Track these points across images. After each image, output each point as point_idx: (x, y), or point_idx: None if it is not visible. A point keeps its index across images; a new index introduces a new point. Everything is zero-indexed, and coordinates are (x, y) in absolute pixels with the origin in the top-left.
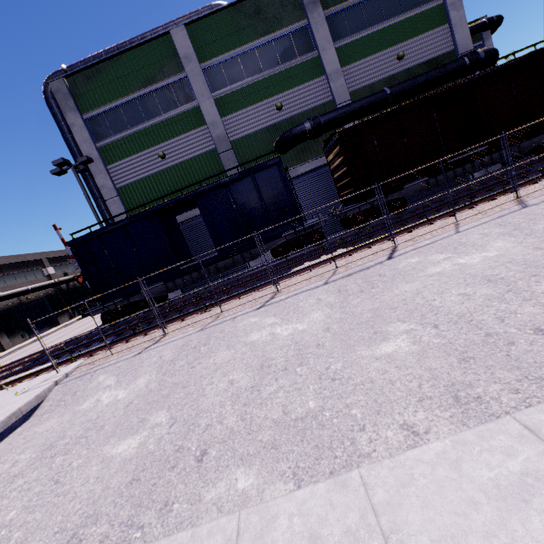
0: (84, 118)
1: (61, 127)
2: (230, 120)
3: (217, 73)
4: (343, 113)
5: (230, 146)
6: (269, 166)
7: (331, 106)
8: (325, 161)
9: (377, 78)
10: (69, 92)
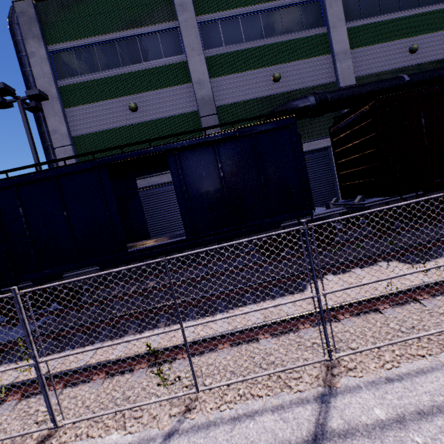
0: (49, 50)
1: (21, 57)
2: (219, 82)
3: (213, 30)
4: (354, 93)
5: (215, 111)
6: (278, 127)
7: (332, 88)
8: (318, 146)
9: (386, 68)
10: (36, 16)
